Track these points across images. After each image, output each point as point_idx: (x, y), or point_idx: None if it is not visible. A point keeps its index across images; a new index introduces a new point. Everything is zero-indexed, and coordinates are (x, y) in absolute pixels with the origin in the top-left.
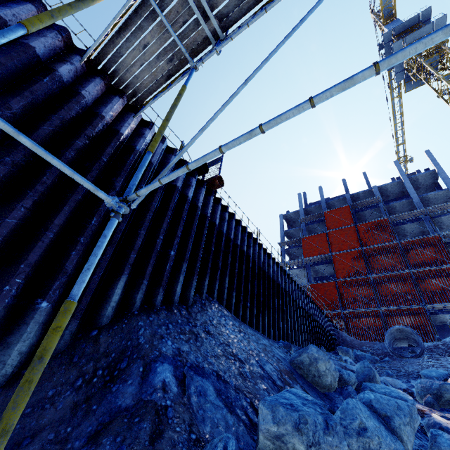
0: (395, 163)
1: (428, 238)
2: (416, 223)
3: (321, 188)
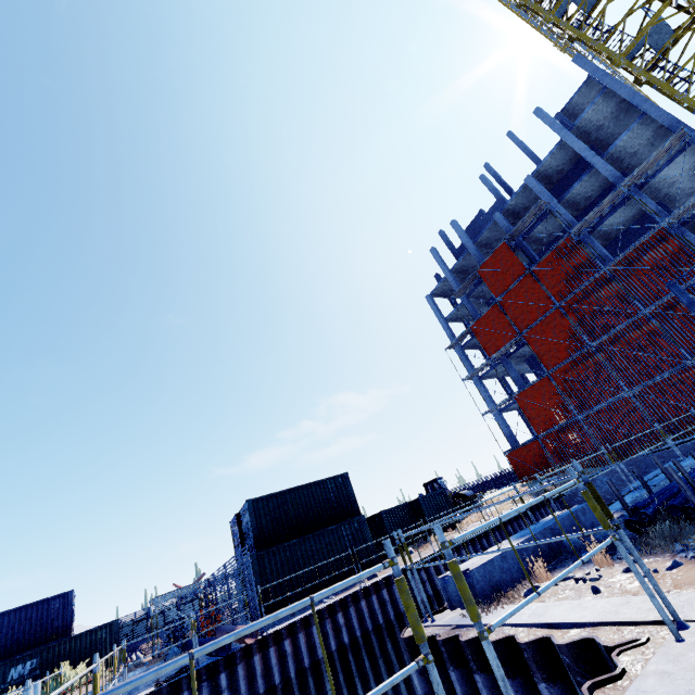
0: (537, 115)
1: (647, 240)
2: (623, 208)
3: (455, 225)
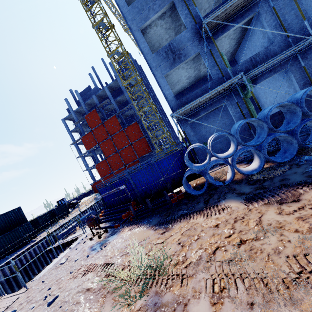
0: (110, 65)
1: (133, 124)
2: (130, 110)
3: (77, 92)
